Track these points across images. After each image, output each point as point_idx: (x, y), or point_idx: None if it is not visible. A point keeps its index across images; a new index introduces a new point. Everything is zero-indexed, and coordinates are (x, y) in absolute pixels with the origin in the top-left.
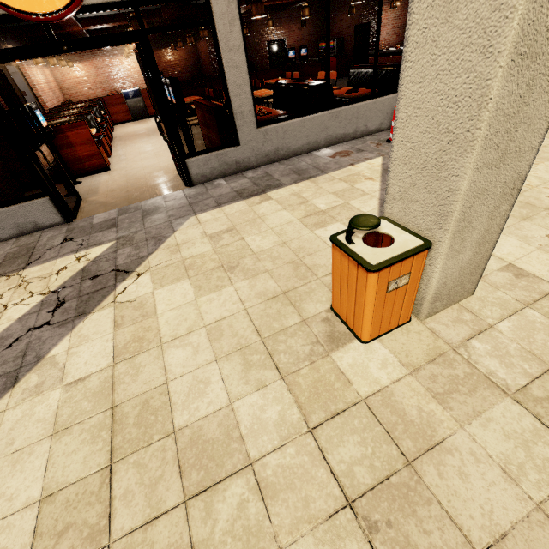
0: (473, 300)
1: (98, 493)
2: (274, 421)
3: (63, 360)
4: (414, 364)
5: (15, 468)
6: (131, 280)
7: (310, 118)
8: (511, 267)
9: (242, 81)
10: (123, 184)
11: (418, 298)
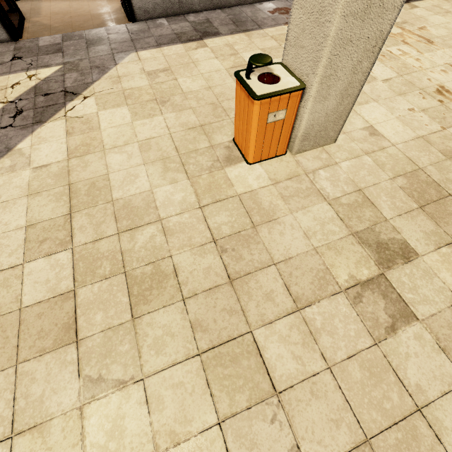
0: (333, 146)
1: (63, 226)
2: (178, 201)
3: (29, 152)
4: (277, 179)
5: (5, 210)
6: (79, 101)
7: None
8: (371, 128)
9: None
10: (66, 8)
11: (293, 137)
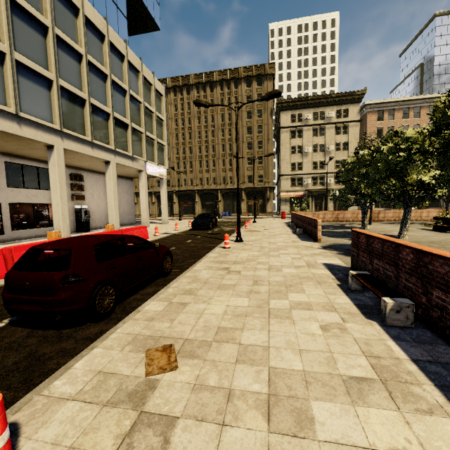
0: None
1: None
2: None
3: None
4: None
5: None
6: None
7: (29, 230)
8: None
9: (8, 219)
10: None
11: None
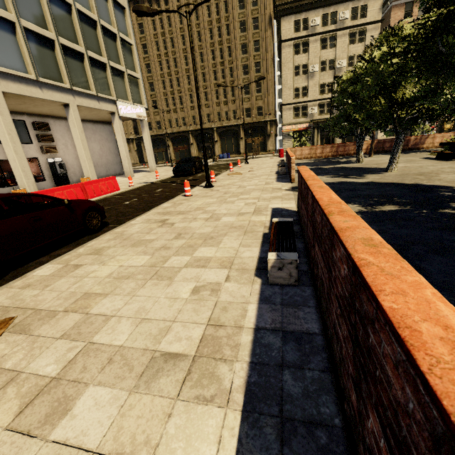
0: None
1: None
2: None
3: None
4: None
5: None
6: None
7: (2, 189)
8: None
9: None
10: None
11: None
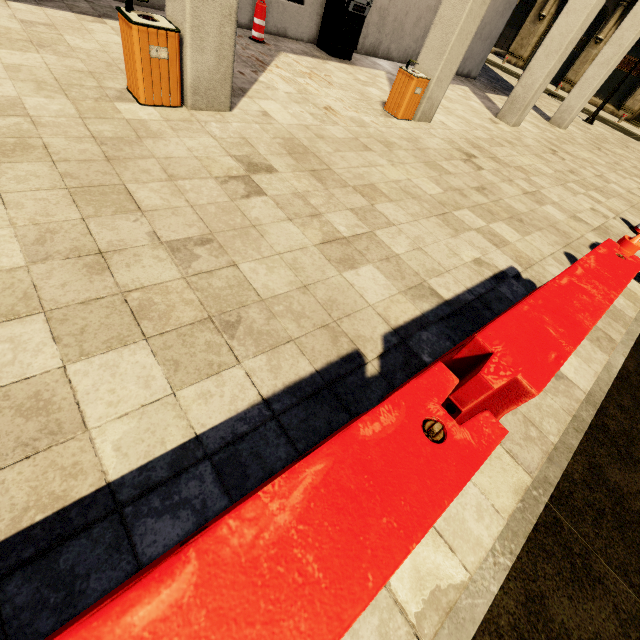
0: (228, 114)
1: None
2: (55, 110)
3: None
4: (170, 119)
5: None
6: None
7: None
8: (265, 112)
9: None
10: None
11: (185, 90)
